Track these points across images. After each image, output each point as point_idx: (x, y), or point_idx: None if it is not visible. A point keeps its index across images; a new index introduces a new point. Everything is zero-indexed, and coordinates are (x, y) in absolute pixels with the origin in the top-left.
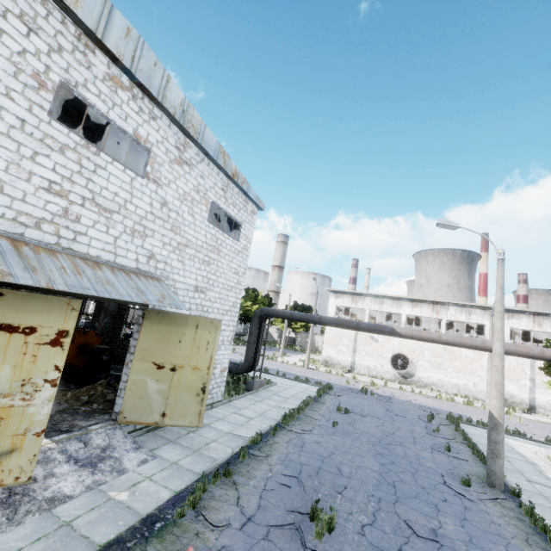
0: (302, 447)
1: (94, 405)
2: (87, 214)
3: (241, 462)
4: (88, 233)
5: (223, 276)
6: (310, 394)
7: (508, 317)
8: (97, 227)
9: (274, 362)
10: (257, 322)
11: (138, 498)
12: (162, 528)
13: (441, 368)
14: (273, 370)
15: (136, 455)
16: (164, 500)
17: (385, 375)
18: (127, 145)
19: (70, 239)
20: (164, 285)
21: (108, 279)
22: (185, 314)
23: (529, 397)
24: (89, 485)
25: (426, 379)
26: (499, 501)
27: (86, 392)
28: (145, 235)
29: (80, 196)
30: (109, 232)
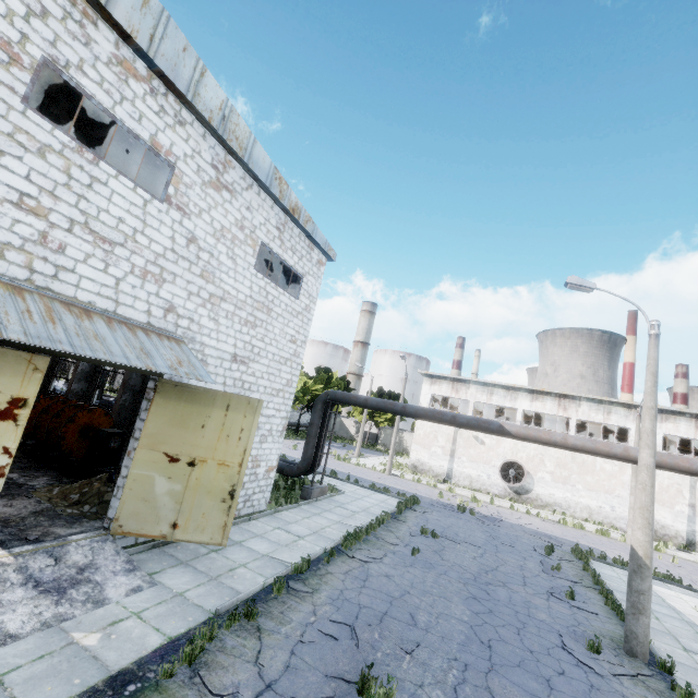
0: (365, 581)
1: (85, 507)
2: (76, 244)
3: (274, 599)
4: (76, 270)
5: (274, 344)
6: (387, 509)
7: (661, 419)
8: (91, 263)
9: (346, 463)
10: (321, 409)
11: (113, 643)
12: (135, 693)
13: (567, 483)
14: (343, 474)
15: (127, 580)
16: (151, 649)
17: (492, 489)
18: (154, 164)
19: (48, 276)
20: (186, 348)
21: (97, 333)
22: (212, 390)
23: (686, 529)
24: (47, 620)
25: (547, 497)
26: (642, 679)
27: (78, 488)
28: (163, 279)
29: (66, 218)
30: (109, 271)
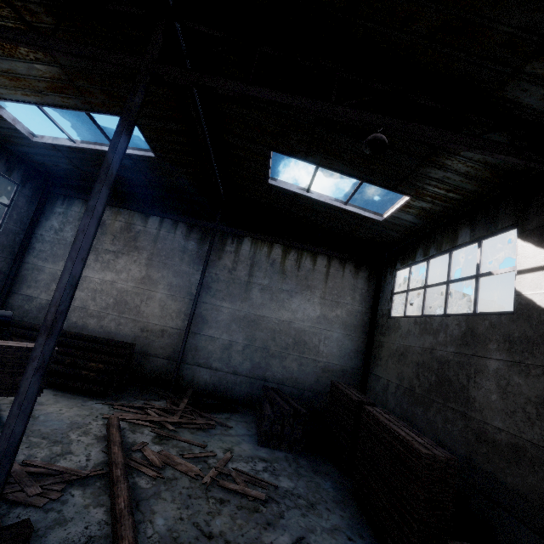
0: None
1: None
2: None
3: None
4: None
5: None
6: None
7: None
8: None
9: None
10: None
11: None
12: None
13: None
14: None
15: None
16: None
17: None
18: None
19: None
20: None
21: None
22: None
23: None
24: None
25: None
26: None
27: None
28: None
29: None
30: None
